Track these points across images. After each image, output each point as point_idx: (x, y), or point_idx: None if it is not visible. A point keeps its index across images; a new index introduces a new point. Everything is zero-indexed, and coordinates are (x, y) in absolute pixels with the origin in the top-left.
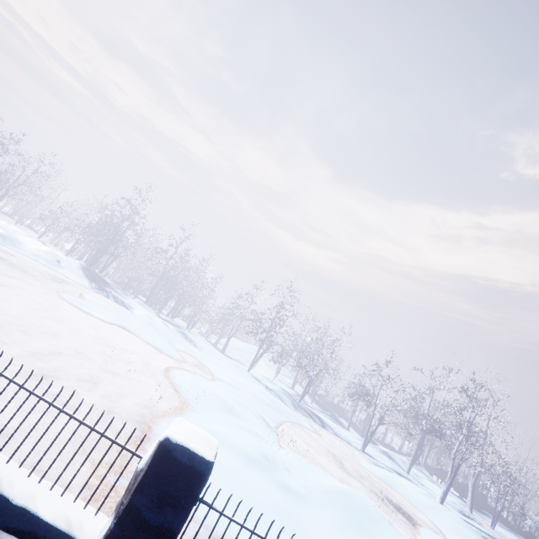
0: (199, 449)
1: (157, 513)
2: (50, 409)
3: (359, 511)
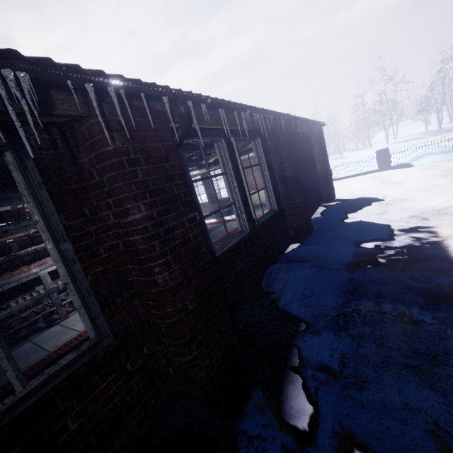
0: None
1: None
2: None
3: (393, 151)
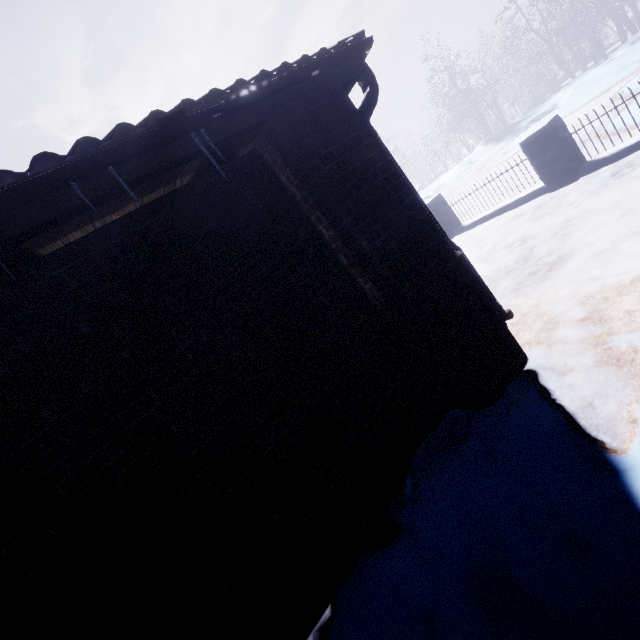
0: (534, 131)
1: (545, 158)
2: (517, 190)
3: None
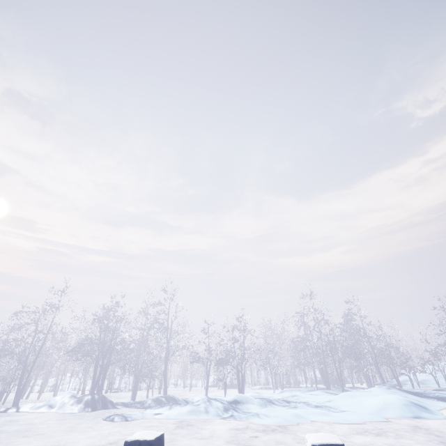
0: None
1: None
2: None
3: None
